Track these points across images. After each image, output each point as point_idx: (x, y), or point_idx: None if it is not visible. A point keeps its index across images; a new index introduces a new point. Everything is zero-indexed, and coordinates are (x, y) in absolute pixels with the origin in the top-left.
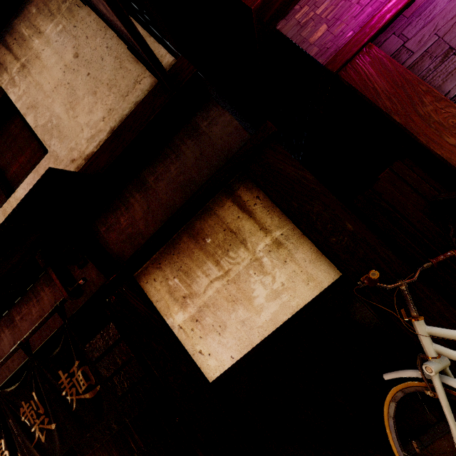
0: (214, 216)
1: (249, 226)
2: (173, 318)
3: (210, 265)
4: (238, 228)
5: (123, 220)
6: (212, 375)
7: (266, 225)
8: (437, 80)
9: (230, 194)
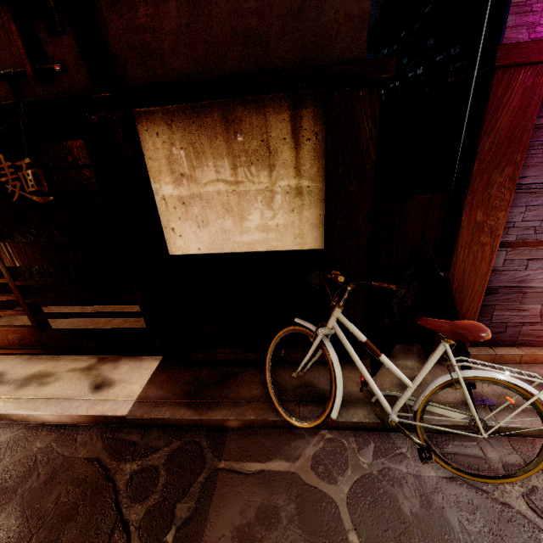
0: (262, 116)
1: (287, 157)
2: (160, 186)
3: (226, 164)
4: (276, 150)
5: (143, 12)
6: (175, 251)
7: (303, 168)
8: (533, 159)
9: (294, 107)
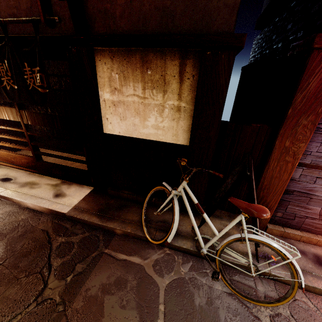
0: (163, 61)
1: (175, 87)
2: (103, 93)
3: (140, 86)
4: (169, 82)
5: None
6: (106, 131)
7: (182, 95)
8: None
9: (182, 57)
